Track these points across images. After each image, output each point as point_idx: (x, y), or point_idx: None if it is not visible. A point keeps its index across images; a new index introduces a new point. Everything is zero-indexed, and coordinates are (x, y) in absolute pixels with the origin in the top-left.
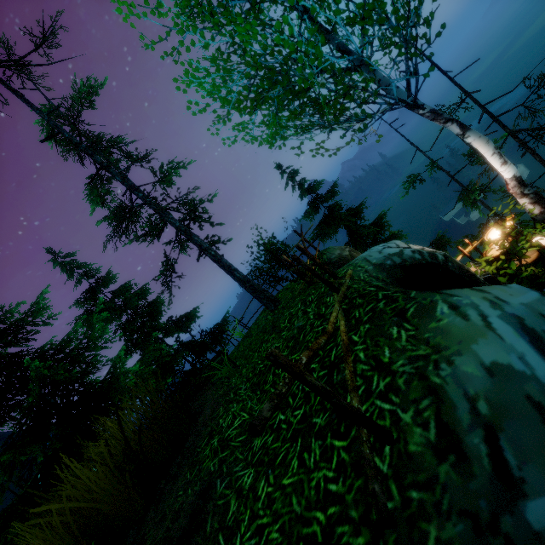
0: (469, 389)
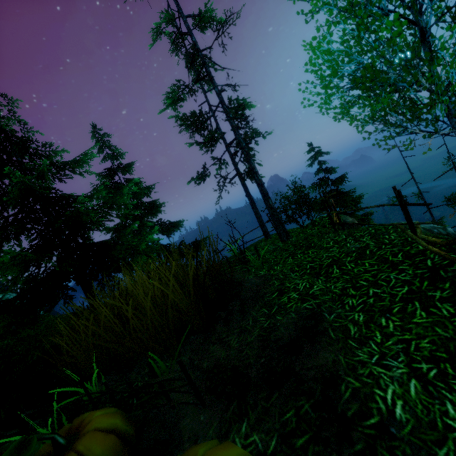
0: None
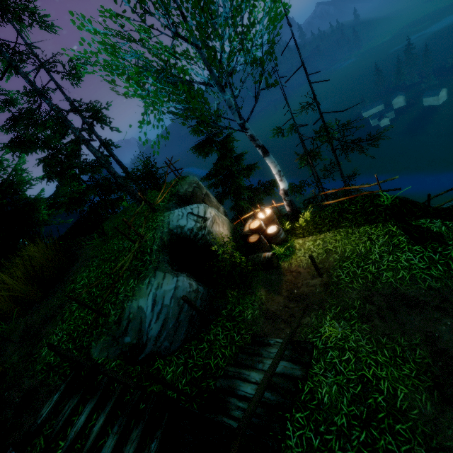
0: (131, 310)
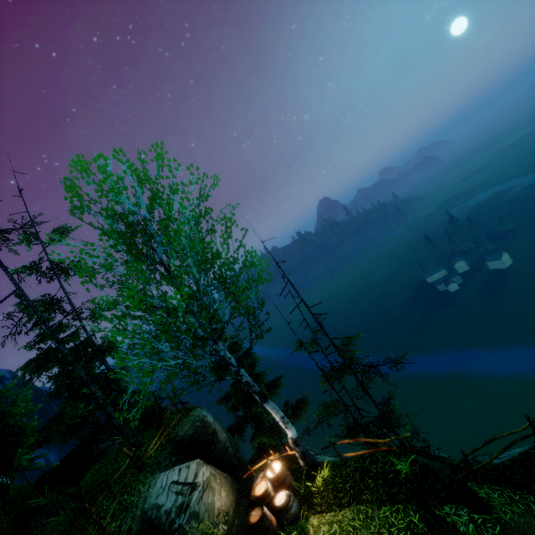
0: None
